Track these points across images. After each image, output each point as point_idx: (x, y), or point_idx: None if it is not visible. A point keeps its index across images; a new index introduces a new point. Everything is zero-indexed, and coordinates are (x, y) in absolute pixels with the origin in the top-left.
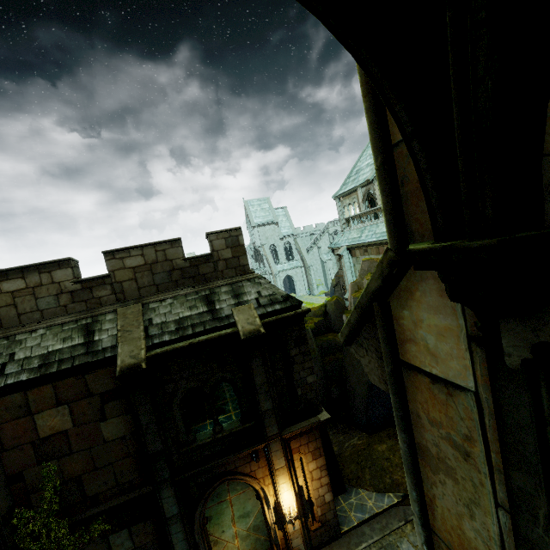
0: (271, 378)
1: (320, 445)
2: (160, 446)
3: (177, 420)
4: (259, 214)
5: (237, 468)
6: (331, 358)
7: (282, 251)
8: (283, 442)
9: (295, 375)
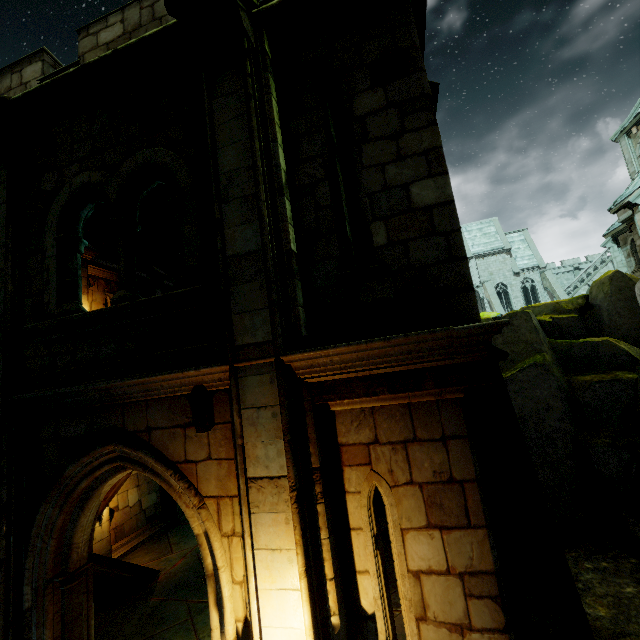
0: (272, 167)
1: (468, 473)
2: (1, 304)
3: (48, 257)
4: (478, 241)
5: (151, 434)
6: (594, 377)
7: (517, 293)
8: (284, 380)
9: (365, 176)
